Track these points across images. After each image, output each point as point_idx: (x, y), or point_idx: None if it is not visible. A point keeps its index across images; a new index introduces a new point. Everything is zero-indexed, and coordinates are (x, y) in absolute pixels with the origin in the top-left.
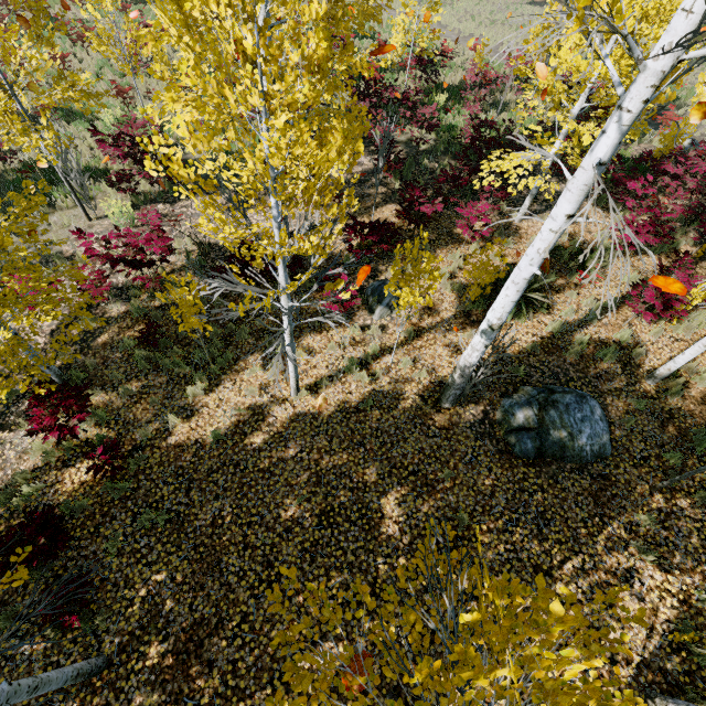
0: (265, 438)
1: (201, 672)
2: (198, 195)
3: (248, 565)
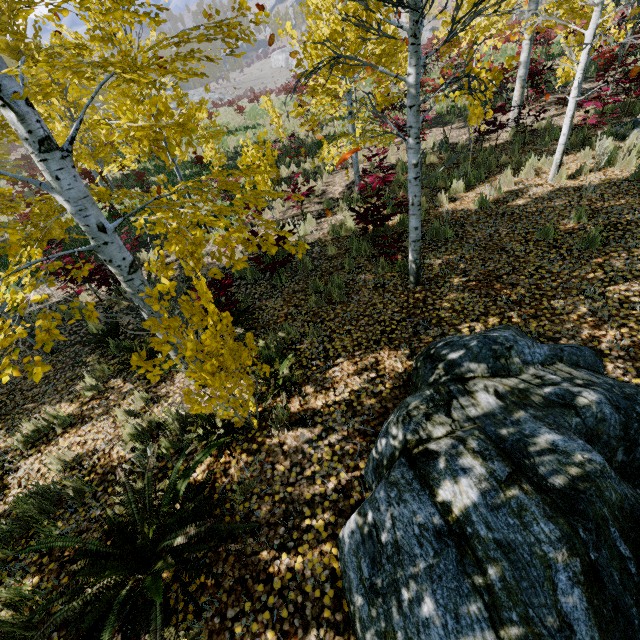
0: (527, 200)
1: (504, 287)
2: (432, 129)
3: (533, 248)
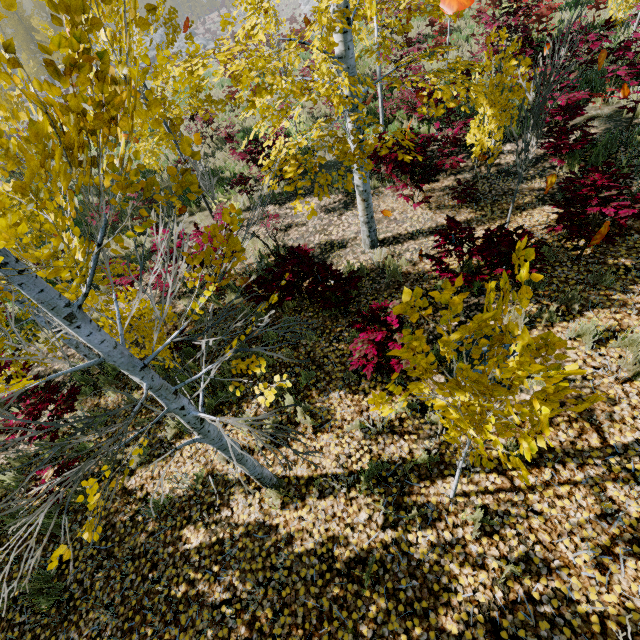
0: (202, 542)
1: None
2: (307, 197)
3: None
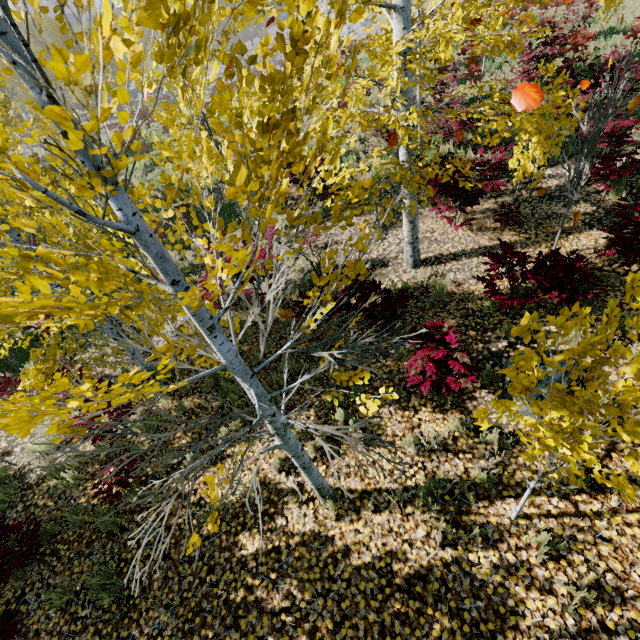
0: (259, 548)
1: None
2: None
3: None
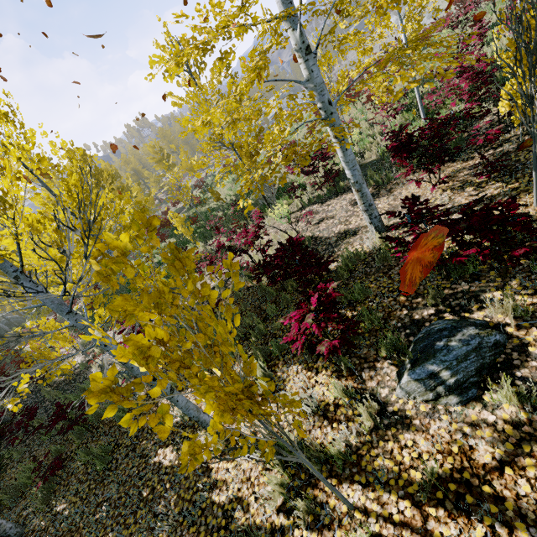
0: (171, 461)
1: None
2: (344, 194)
3: None
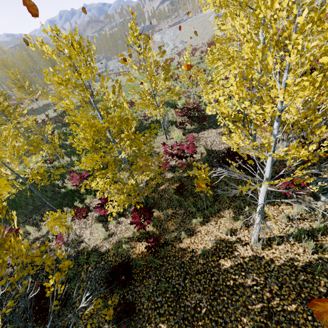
0: (231, 264)
1: None
2: (209, 129)
3: None
